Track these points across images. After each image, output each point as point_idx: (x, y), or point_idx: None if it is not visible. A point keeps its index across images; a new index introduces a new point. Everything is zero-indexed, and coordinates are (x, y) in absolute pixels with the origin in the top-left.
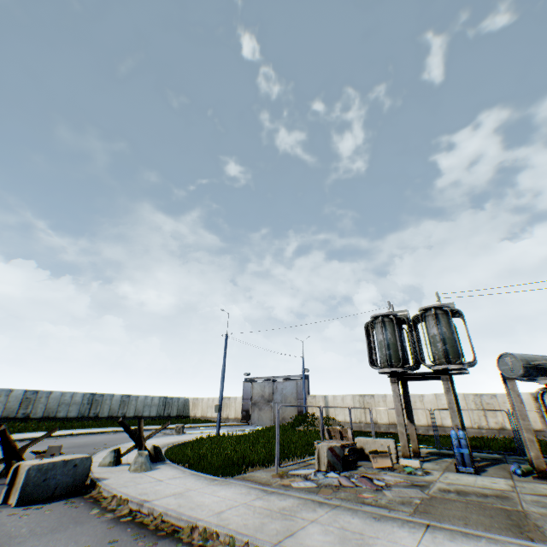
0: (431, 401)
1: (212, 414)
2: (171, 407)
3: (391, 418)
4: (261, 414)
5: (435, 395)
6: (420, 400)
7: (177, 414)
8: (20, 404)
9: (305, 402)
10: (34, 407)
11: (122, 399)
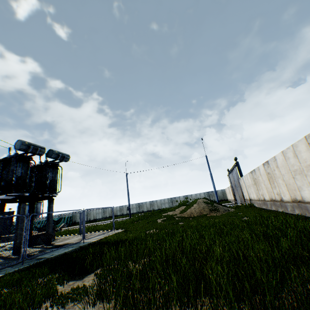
0: (282, 164)
1: (229, 197)
2: (213, 196)
3: (268, 193)
4: (236, 196)
5: (281, 153)
6: (275, 166)
7: (220, 200)
8: (150, 206)
9: (214, 189)
10: (154, 206)
11: (184, 198)
